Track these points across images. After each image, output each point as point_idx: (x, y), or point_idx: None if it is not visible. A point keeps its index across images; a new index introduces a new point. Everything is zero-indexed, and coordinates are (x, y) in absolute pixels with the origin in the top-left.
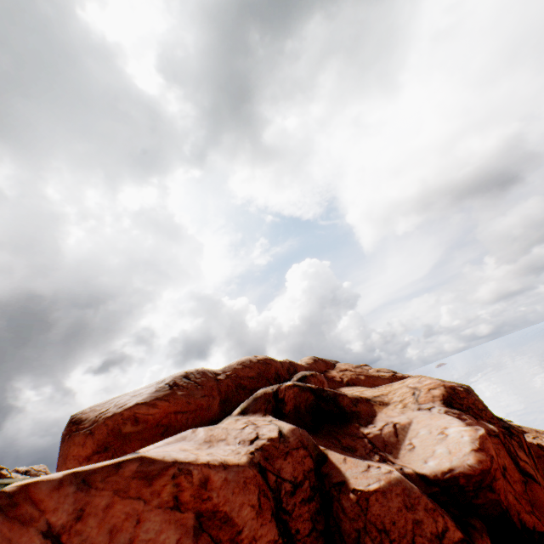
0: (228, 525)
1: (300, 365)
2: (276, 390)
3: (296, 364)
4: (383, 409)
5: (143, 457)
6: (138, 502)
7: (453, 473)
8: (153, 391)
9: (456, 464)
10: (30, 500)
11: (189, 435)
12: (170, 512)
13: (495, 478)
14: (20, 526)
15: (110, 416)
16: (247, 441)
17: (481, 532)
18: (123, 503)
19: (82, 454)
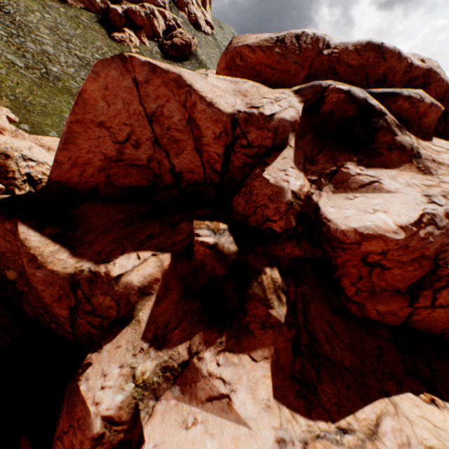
0: (198, 130)
1: (441, 84)
2: (326, 87)
3: (436, 79)
4: (410, 172)
5: (181, 74)
6: (171, 94)
7: (327, 223)
8: (263, 39)
9: (333, 222)
10: (131, 64)
11: (240, 83)
12: (182, 107)
13: (343, 251)
14: (126, 72)
15: (234, 48)
16: (250, 106)
17: (298, 247)
18: (165, 89)
19: (221, 66)
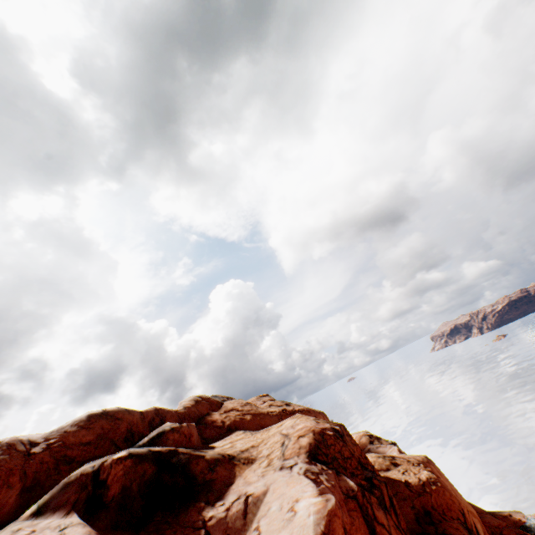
0: None
1: (172, 412)
2: (98, 468)
3: (166, 411)
4: (246, 470)
5: None
6: None
7: None
8: None
9: None
10: None
11: None
12: None
13: None
14: None
15: None
16: None
17: None
18: None
19: None
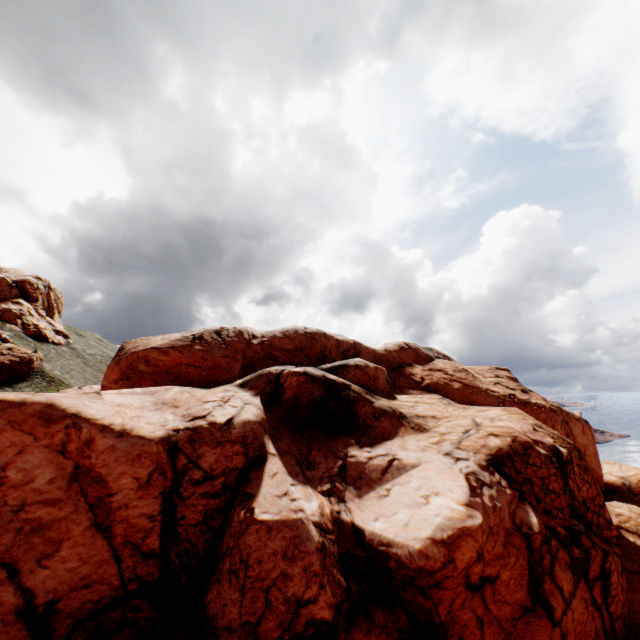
0: (100, 485)
1: (368, 350)
2: (279, 373)
3: (362, 347)
4: (411, 435)
5: (53, 401)
6: (29, 437)
7: (389, 549)
8: (175, 339)
9: (397, 542)
10: None
11: (160, 392)
12: (57, 454)
13: (439, 586)
14: None
15: (133, 352)
16: (191, 417)
17: (374, 627)
18: (14, 433)
19: (112, 377)
